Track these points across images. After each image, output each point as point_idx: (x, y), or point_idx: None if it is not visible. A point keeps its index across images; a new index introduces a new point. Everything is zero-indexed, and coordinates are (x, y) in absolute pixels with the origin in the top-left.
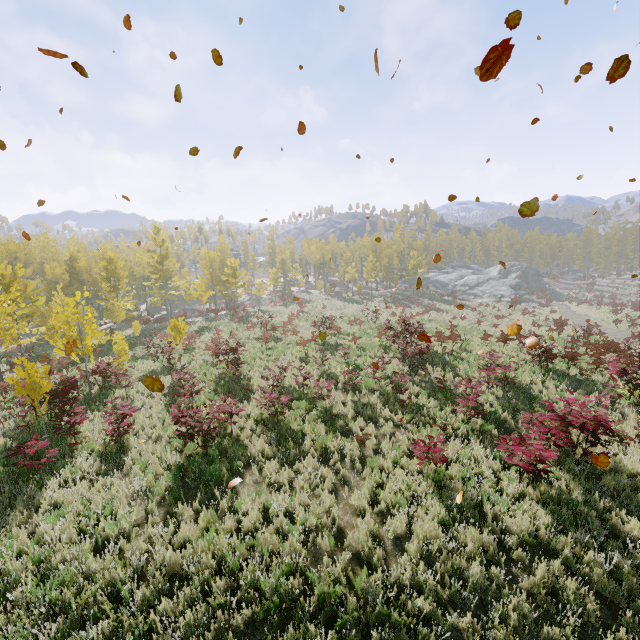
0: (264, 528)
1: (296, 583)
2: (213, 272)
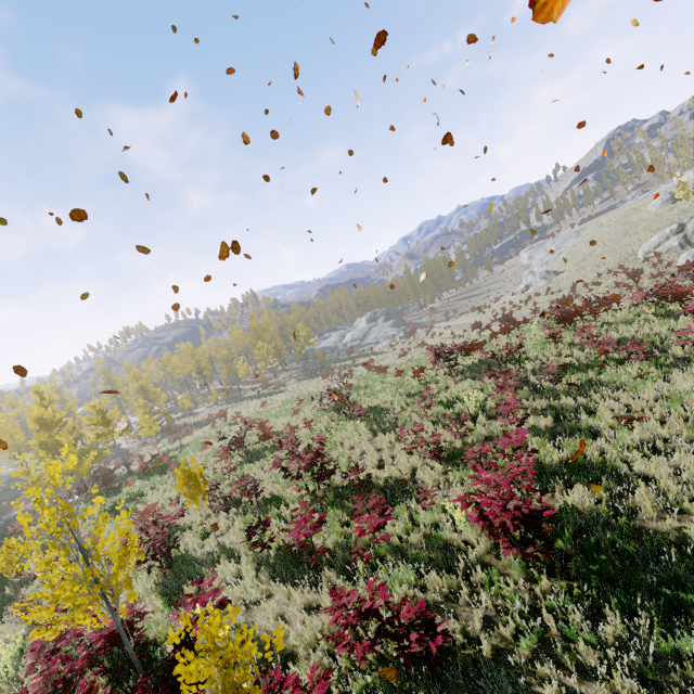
0: None
1: None
2: (52, 436)
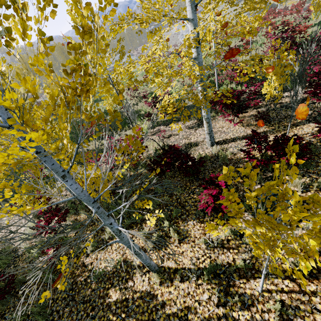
0: None
1: None
2: None
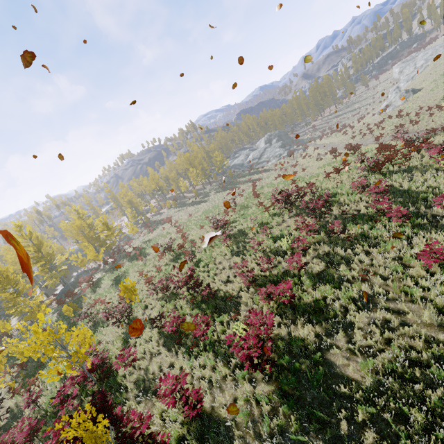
0: (429, 389)
1: None
2: (86, 235)
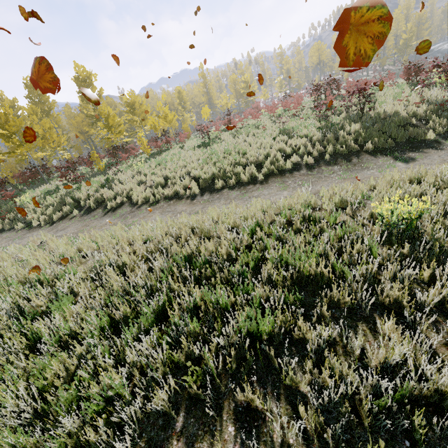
0: (216, 146)
1: (220, 151)
2: (236, 90)
